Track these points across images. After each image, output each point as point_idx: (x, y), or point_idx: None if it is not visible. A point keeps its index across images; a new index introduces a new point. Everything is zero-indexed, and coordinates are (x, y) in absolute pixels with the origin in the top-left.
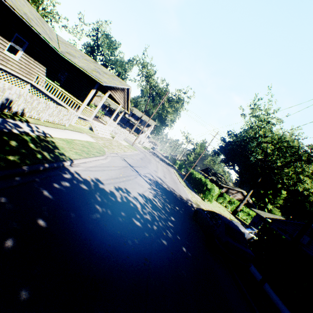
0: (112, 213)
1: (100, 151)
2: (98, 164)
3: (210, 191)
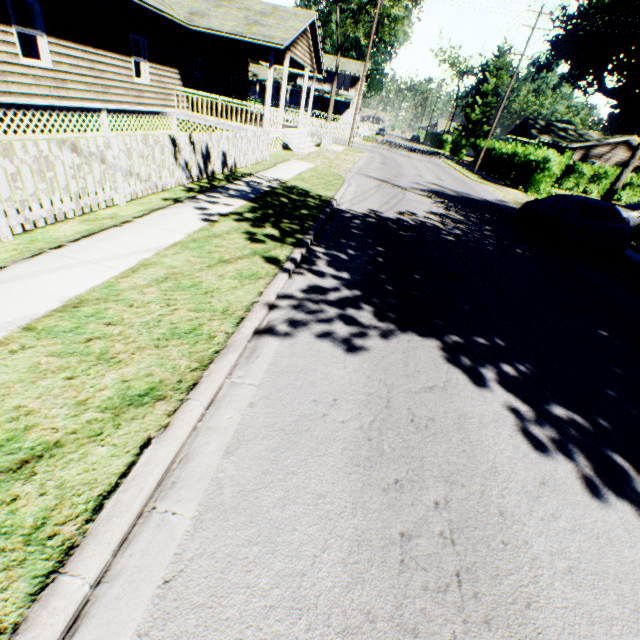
0: (419, 236)
1: (336, 177)
2: (352, 195)
3: (541, 171)
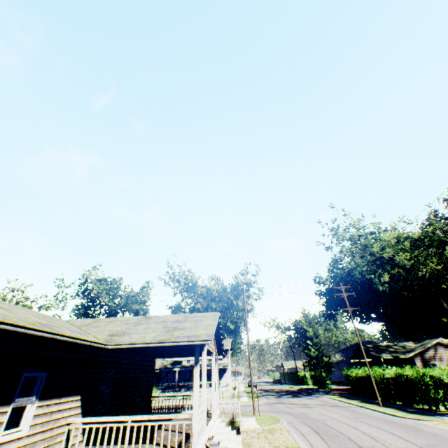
0: None
1: None
2: None
3: None
